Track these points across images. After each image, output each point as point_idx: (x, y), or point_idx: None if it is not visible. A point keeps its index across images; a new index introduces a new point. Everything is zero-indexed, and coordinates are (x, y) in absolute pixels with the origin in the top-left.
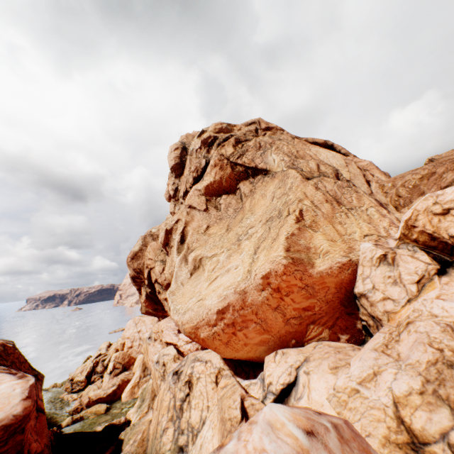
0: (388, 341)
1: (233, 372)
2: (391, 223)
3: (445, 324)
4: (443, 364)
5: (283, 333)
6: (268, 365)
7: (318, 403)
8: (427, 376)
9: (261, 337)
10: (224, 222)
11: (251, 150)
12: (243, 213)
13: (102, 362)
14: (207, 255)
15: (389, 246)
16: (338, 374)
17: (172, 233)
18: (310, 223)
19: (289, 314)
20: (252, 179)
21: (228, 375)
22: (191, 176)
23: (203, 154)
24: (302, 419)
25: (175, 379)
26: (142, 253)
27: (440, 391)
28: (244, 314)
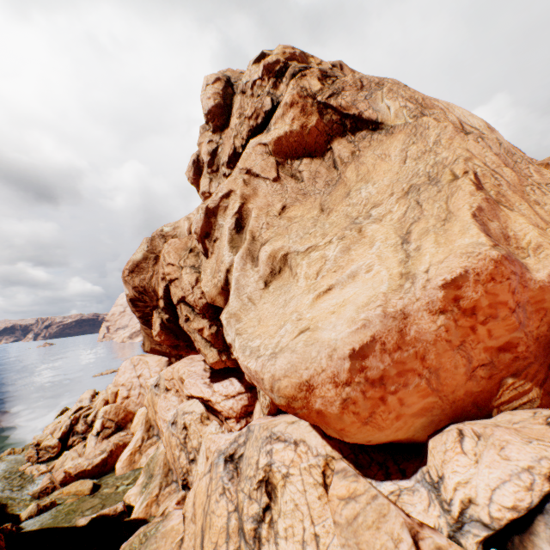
0: None
1: (352, 464)
2: None
3: None
4: None
5: (458, 395)
6: (450, 460)
7: None
8: None
9: (425, 403)
10: (312, 200)
11: (349, 88)
12: (346, 186)
13: (84, 418)
14: (297, 250)
15: None
16: None
17: (216, 216)
18: (496, 196)
19: (476, 359)
20: (351, 136)
21: (350, 472)
22: (245, 126)
23: (267, 90)
24: None
25: (231, 470)
26: (148, 264)
27: None
28: (401, 359)
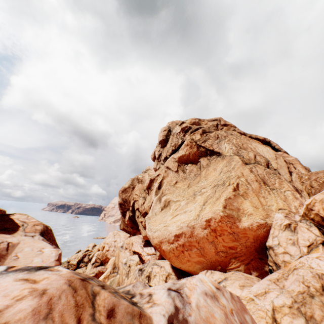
0: (279, 278)
1: (177, 277)
2: (301, 204)
3: (316, 273)
4: (307, 294)
5: (213, 260)
6: None
7: None
8: (296, 298)
9: (199, 258)
10: (187, 181)
11: (211, 138)
12: (200, 177)
13: (88, 255)
14: (173, 200)
15: (294, 219)
16: (243, 289)
17: (153, 182)
18: (242, 193)
19: (219, 248)
20: (209, 157)
21: (174, 278)
22: (171, 149)
23: (181, 137)
24: (215, 283)
25: (140, 273)
26: (129, 189)
27: (301, 308)
28: (191, 241)
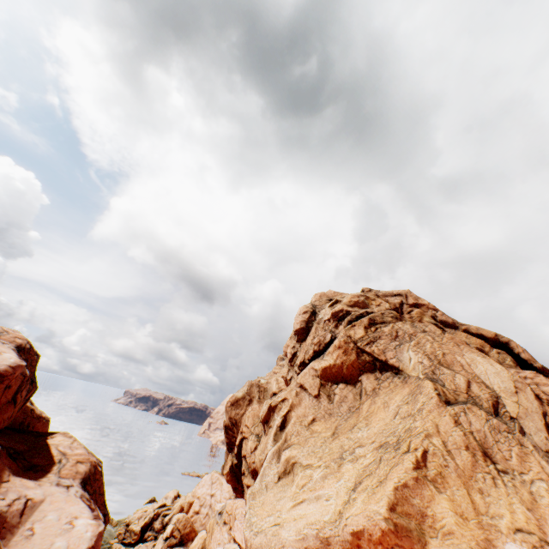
0: None
1: None
2: None
3: None
4: None
5: None
6: None
7: None
8: None
9: None
10: (333, 420)
11: (384, 337)
12: (357, 417)
13: (163, 516)
14: (301, 461)
15: None
16: None
17: (274, 411)
18: (434, 476)
19: None
20: (378, 373)
21: None
22: (311, 348)
23: (330, 328)
24: None
25: None
26: (244, 402)
27: None
28: None
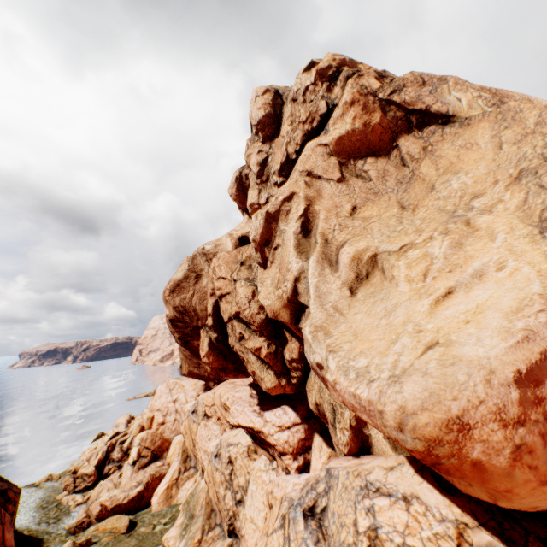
0: None
1: (497, 537)
2: None
3: None
4: None
5: None
6: None
7: None
8: None
9: None
10: (386, 198)
11: (410, 84)
12: (425, 181)
13: (120, 444)
14: (387, 249)
15: None
16: None
17: (277, 221)
18: None
19: None
20: (417, 132)
21: None
22: (298, 131)
23: (321, 94)
24: None
25: (314, 530)
26: (189, 283)
27: None
28: None
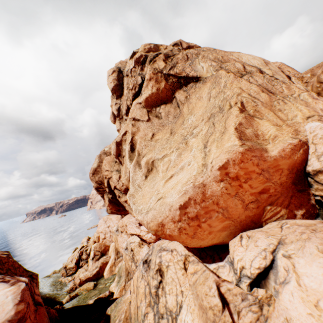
0: None
1: (198, 257)
2: None
3: None
4: None
5: (242, 218)
6: (235, 250)
7: (319, 292)
8: None
9: (223, 224)
10: (167, 128)
11: (180, 61)
12: (183, 117)
13: (85, 251)
14: (158, 158)
15: None
16: None
17: (122, 145)
18: (253, 113)
19: (247, 200)
20: (185, 87)
21: (195, 261)
22: (130, 94)
23: (138, 72)
24: None
25: (146, 267)
26: (100, 168)
27: None
28: (205, 206)
